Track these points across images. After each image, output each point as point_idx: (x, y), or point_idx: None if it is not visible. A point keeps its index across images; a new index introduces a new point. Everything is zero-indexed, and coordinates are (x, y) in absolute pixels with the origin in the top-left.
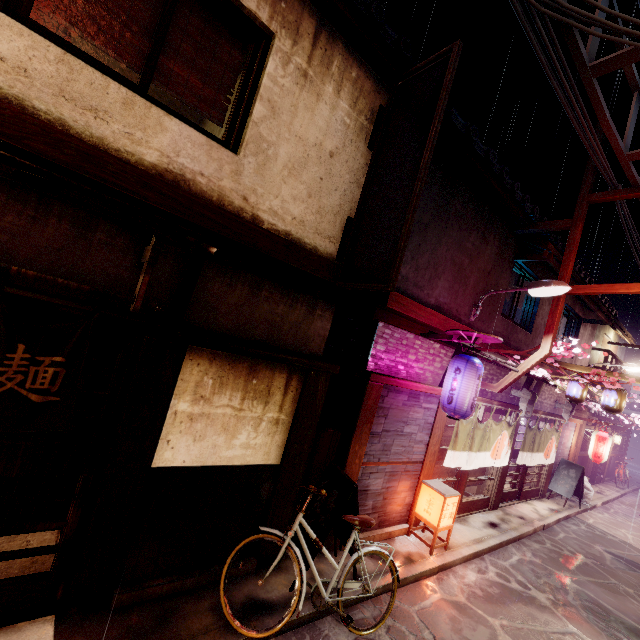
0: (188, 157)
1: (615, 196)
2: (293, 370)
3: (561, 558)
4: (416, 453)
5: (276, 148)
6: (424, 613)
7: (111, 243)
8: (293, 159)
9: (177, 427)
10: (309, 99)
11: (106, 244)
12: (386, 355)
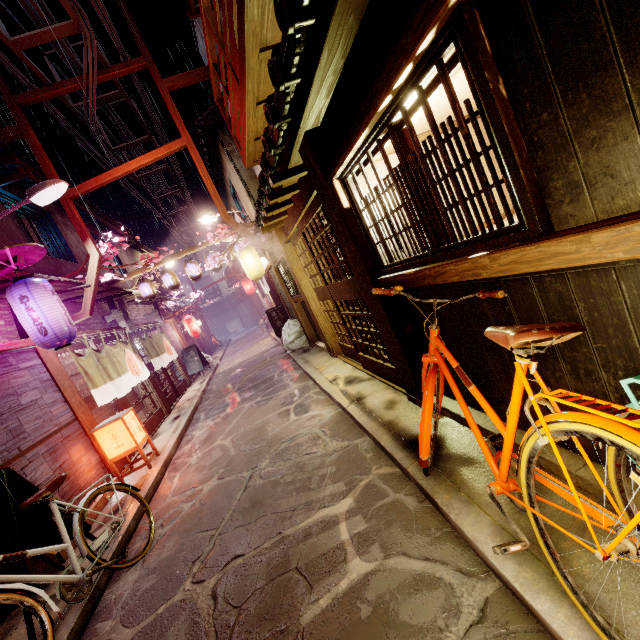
0: None
1: (39, 96)
2: None
3: (222, 393)
4: (61, 415)
5: None
6: (178, 490)
7: None
8: None
9: None
10: None
11: None
12: None
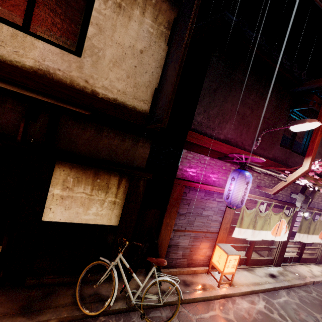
0: (50, 61)
1: None
2: (122, 175)
3: (321, 305)
4: (213, 227)
5: (104, 51)
6: (201, 321)
7: (15, 109)
8: (115, 56)
9: (55, 202)
10: (123, 20)
11: (12, 109)
12: (189, 169)
